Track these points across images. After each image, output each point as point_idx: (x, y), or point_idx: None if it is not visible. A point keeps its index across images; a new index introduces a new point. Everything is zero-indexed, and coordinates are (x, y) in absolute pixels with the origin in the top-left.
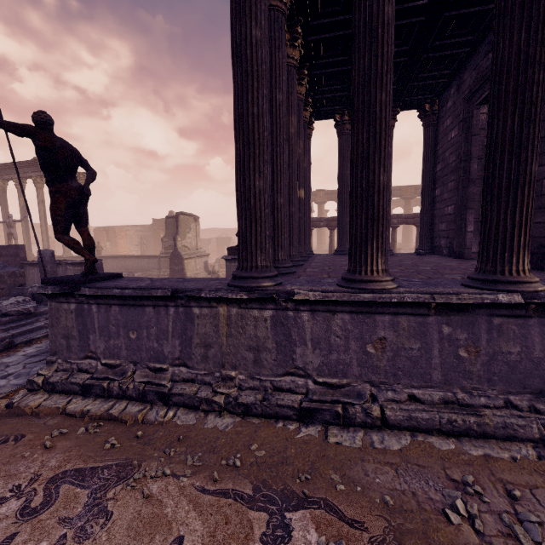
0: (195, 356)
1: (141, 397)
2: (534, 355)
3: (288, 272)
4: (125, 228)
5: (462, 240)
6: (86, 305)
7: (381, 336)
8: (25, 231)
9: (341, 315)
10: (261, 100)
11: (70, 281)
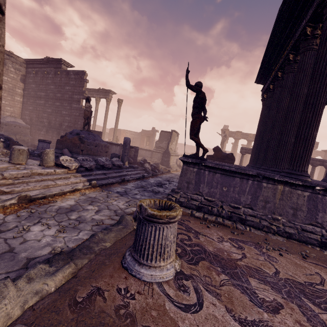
0: (258, 205)
1: (229, 218)
2: None
3: None
4: (126, 131)
5: None
6: (202, 170)
7: None
8: None
9: None
10: (326, 96)
11: (198, 158)
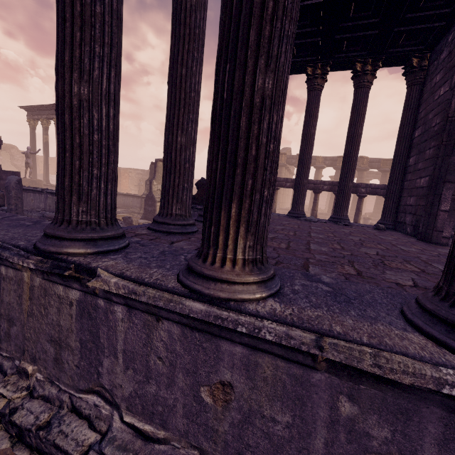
0: None
1: None
2: None
3: (180, 231)
4: (129, 170)
5: (432, 220)
6: None
7: (225, 379)
8: (45, 163)
9: (168, 324)
10: None
11: None
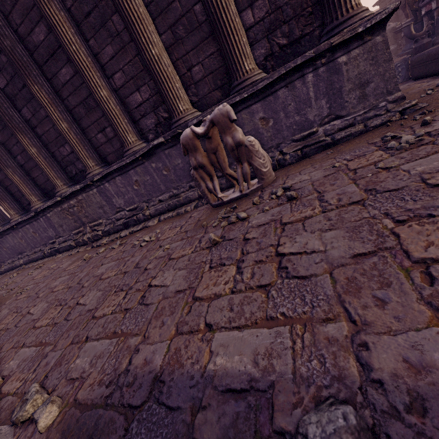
0: None
1: None
2: (12, 245)
3: None
4: None
5: None
6: None
7: None
8: None
9: None
10: None
11: None
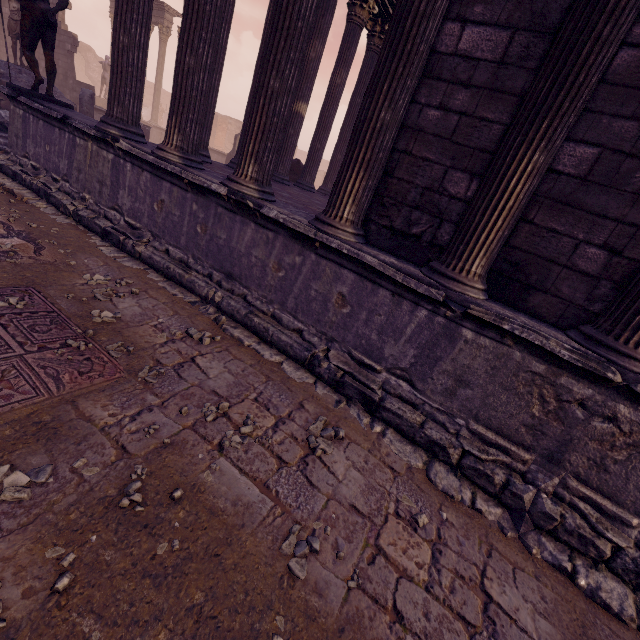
0: (73, 177)
1: (38, 192)
2: (232, 245)
3: None
4: (228, 120)
5: None
6: (28, 114)
7: (163, 199)
8: None
9: (146, 174)
10: None
11: (19, 89)
